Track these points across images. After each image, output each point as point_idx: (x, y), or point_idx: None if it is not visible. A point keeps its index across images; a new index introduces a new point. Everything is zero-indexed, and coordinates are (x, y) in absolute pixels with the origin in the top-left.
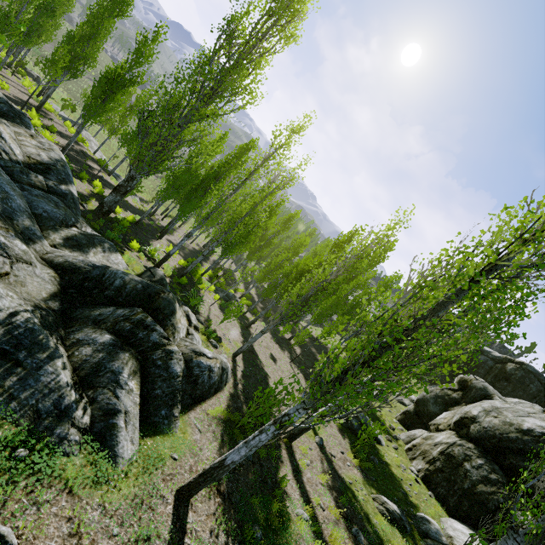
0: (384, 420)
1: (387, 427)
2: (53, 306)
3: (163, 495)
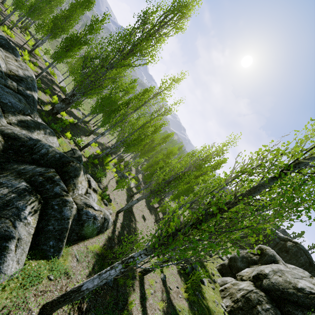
0: (208, 268)
1: (210, 273)
2: None
3: (30, 308)
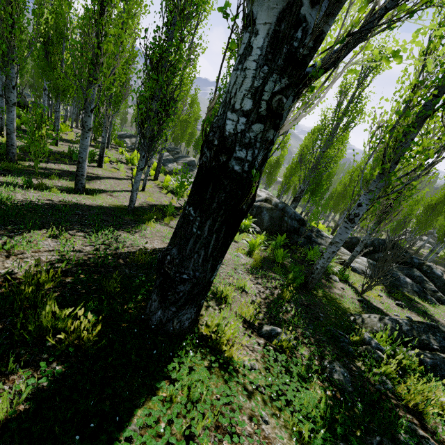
0: None
1: None
2: None
3: None
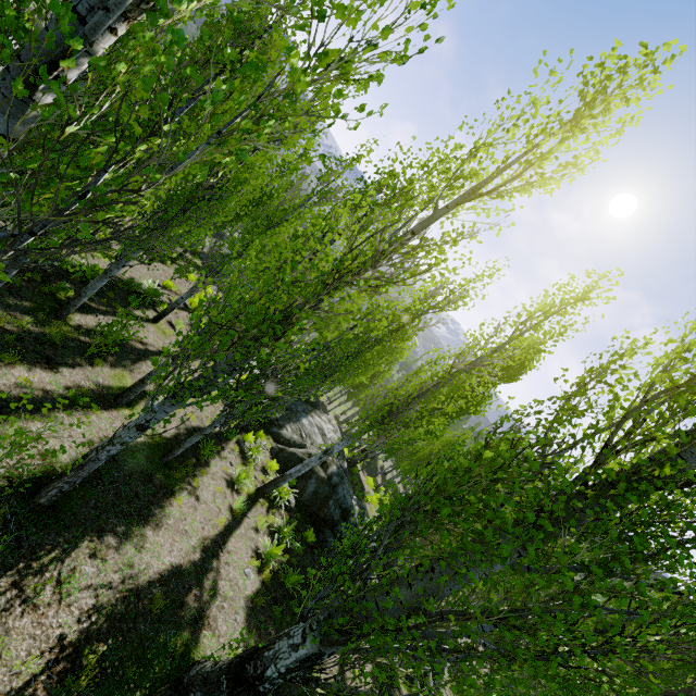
0: None
1: None
2: None
3: None
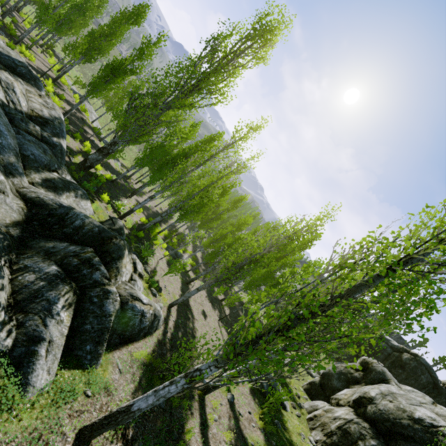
0: (292, 387)
1: (294, 394)
2: (13, 232)
3: (65, 432)
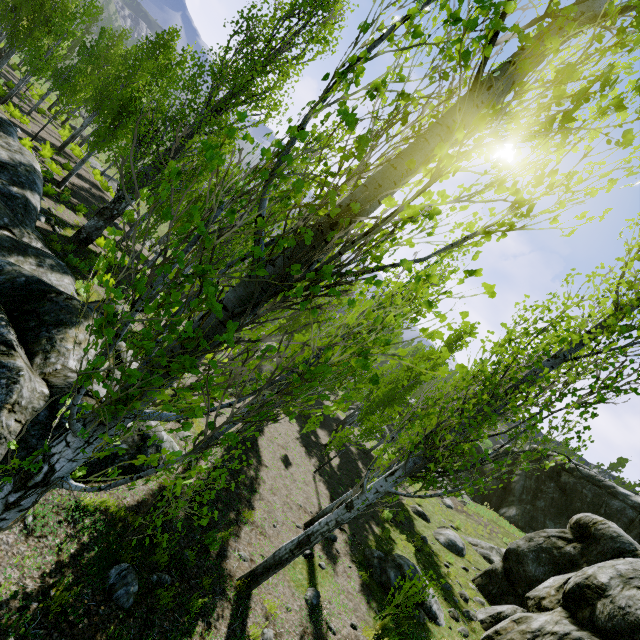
0: (452, 582)
1: (456, 594)
2: None
3: None
